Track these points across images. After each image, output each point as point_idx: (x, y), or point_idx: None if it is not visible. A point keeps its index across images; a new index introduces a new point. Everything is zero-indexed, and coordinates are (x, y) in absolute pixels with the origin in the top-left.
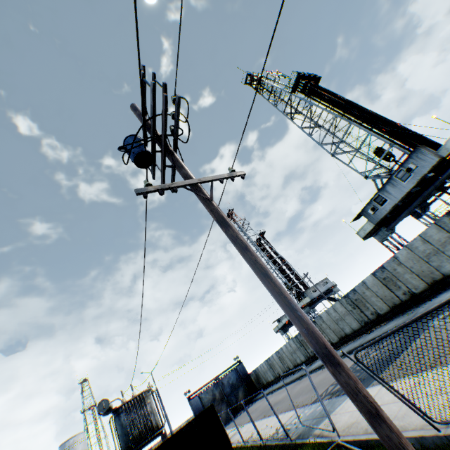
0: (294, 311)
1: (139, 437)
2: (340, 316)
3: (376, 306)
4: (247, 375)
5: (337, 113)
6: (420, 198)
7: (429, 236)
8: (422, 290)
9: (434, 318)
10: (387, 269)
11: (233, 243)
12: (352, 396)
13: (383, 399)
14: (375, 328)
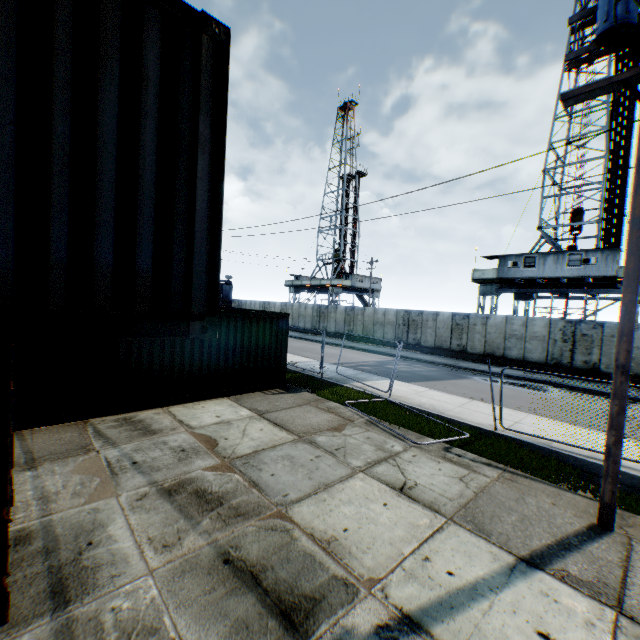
0: (632, 336)
1: None
2: (385, 321)
3: (425, 337)
4: (230, 300)
5: (609, 127)
6: (554, 290)
7: (533, 325)
8: (475, 353)
9: (477, 377)
10: (469, 320)
11: (631, 252)
12: (619, 398)
13: (434, 398)
14: (406, 351)
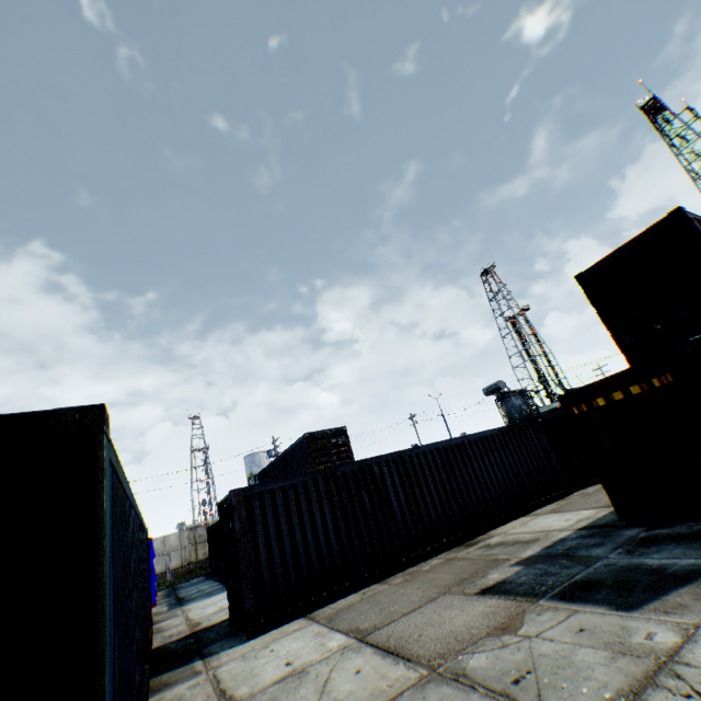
0: None
1: (532, 416)
2: None
3: None
4: None
5: None
6: None
7: None
8: None
9: None
10: None
11: None
12: None
13: None
14: None
